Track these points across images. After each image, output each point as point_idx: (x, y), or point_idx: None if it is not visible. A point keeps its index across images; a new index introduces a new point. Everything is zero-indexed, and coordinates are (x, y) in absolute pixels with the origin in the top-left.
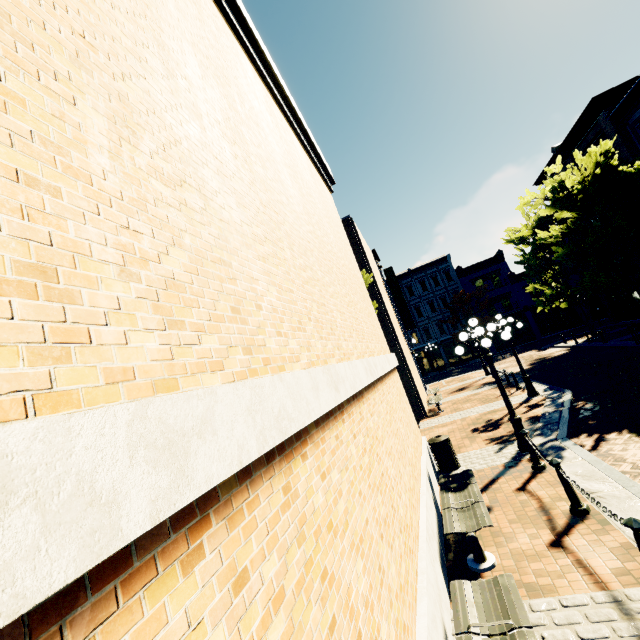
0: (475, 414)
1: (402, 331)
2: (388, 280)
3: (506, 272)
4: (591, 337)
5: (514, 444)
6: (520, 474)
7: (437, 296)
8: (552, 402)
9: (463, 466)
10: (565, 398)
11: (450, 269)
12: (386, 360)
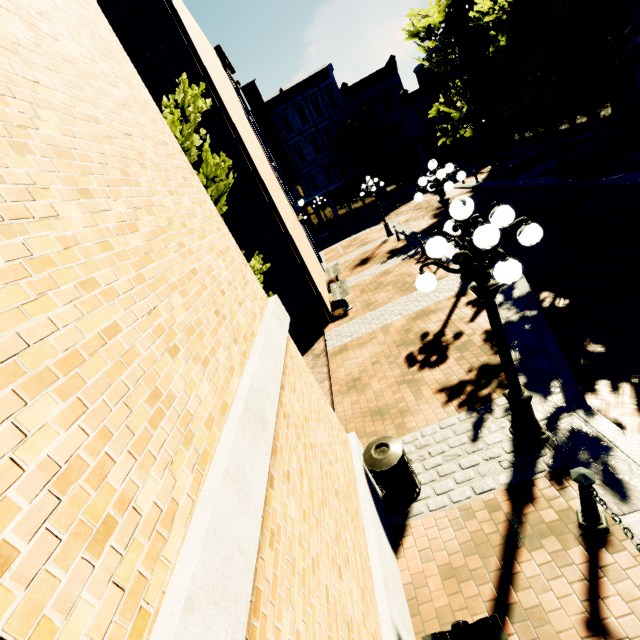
0: (399, 319)
1: (284, 191)
2: (252, 107)
3: (399, 90)
4: (490, 173)
5: (496, 415)
6: (558, 542)
7: (321, 130)
8: (505, 296)
9: (426, 485)
10: (522, 288)
11: (334, 88)
12: (247, 445)
